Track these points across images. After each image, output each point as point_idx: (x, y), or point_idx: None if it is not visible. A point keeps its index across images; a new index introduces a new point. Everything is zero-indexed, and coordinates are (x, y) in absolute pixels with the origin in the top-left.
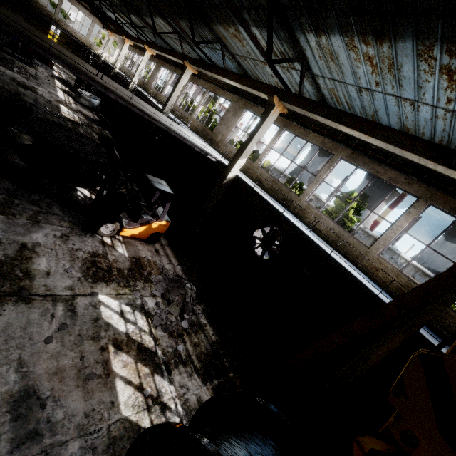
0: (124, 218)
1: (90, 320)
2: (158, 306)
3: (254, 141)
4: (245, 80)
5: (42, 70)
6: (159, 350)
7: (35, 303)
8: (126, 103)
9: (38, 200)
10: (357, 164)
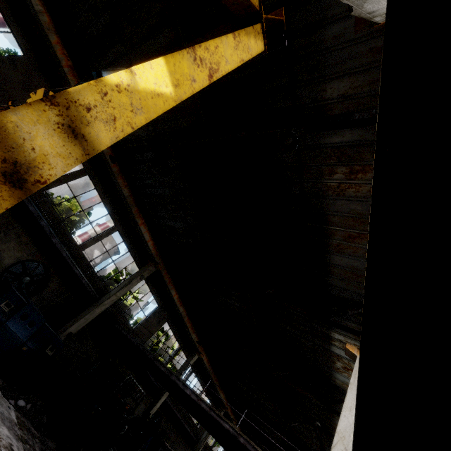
0: None
1: None
2: None
3: (347, 412)
4: None
5: None
6: None
7: None
8: (197, 398)
9: None
10: None
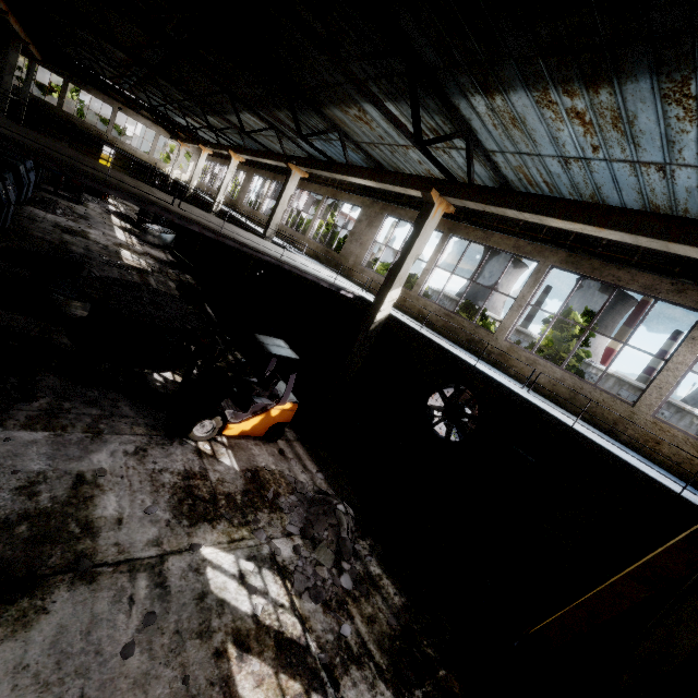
0: (227, 407)
1: (192, 600)
2: (298, 554)
3: (409, 260)
4: (382, 175)
5: (94, 206)
6: (311, 642)
7: (102, 581)
8: (216, 235)
9: (97, 398)
10: (581, 272)
